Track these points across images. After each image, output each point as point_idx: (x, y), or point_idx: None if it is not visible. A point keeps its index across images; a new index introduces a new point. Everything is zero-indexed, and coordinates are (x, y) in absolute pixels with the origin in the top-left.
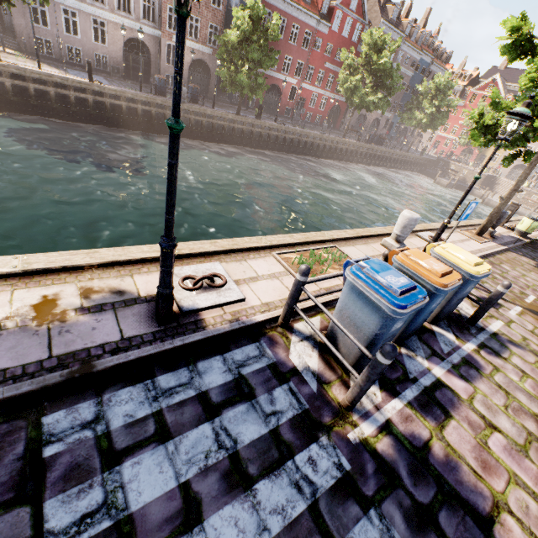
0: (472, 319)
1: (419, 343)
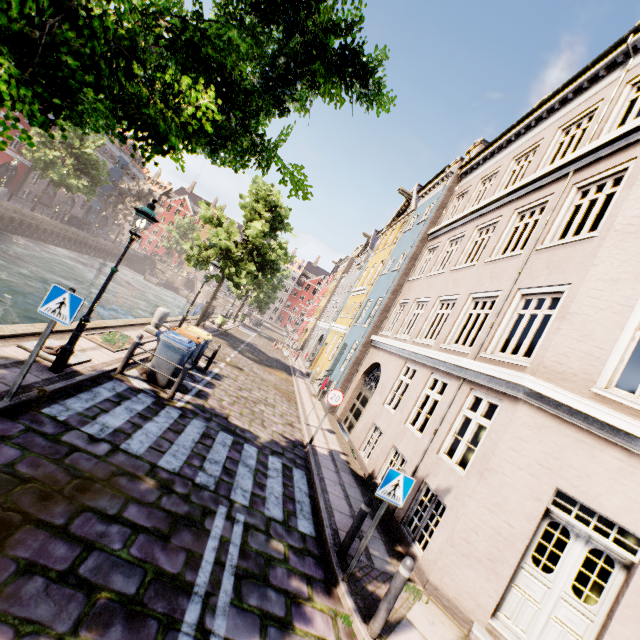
0: (207, 367)
1: (188, 378)
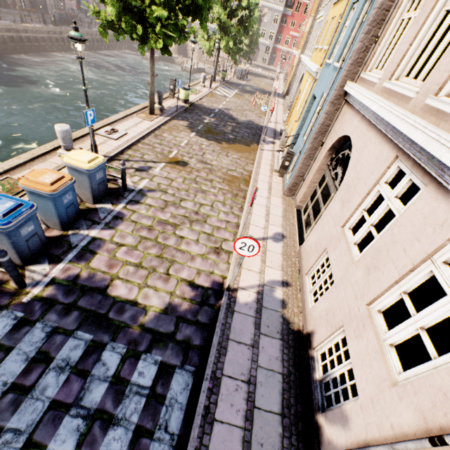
0: (123, 188)
1: (84, 222)
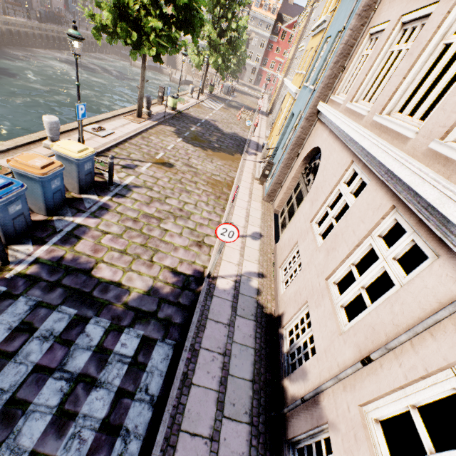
0: (110, 182)
1: (69, 209)
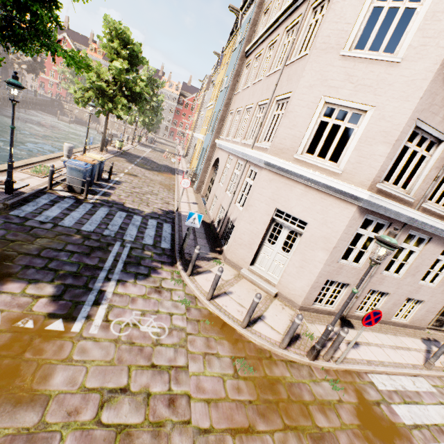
0: (109, 178)
1: (96, 186)
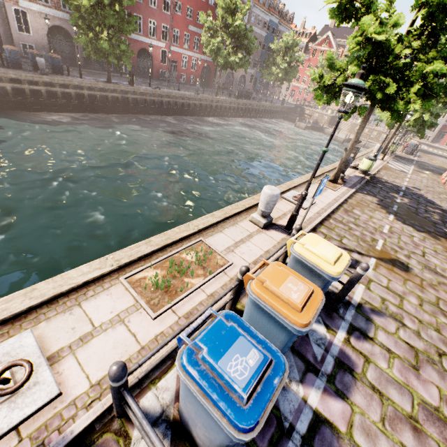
0: (339, 298)
1: (292, 357)
